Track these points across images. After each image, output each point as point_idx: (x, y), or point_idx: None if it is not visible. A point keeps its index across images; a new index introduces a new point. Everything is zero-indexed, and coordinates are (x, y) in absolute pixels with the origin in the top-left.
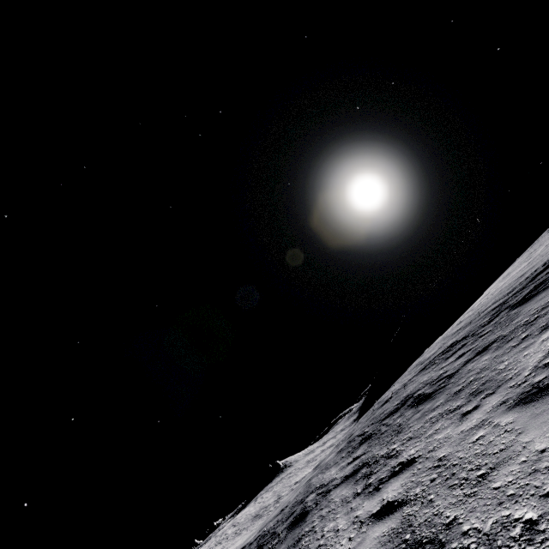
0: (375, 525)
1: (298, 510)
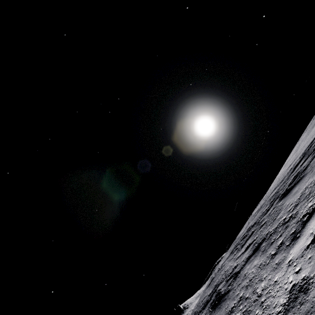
0: None
1: None
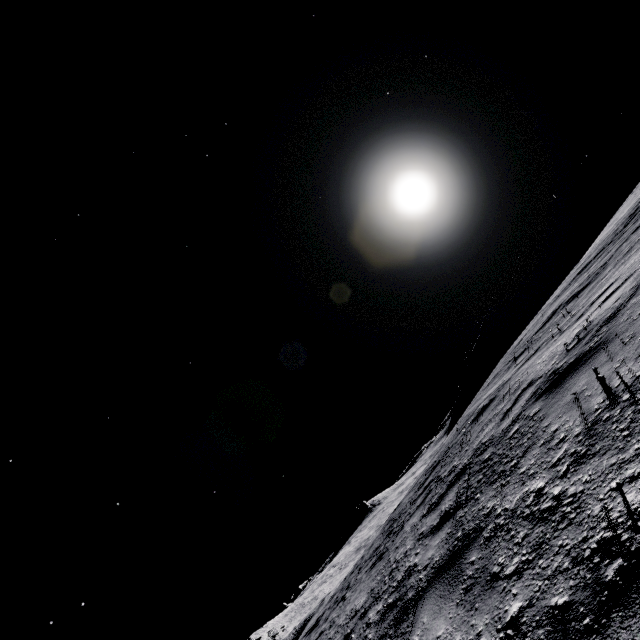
0: (607, 300)
1: (473, 417)
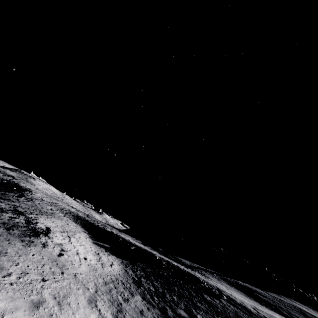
0: None
1: None
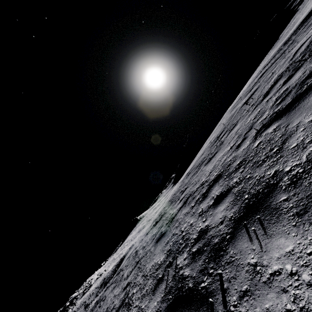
0: None
1: (239, 108)
